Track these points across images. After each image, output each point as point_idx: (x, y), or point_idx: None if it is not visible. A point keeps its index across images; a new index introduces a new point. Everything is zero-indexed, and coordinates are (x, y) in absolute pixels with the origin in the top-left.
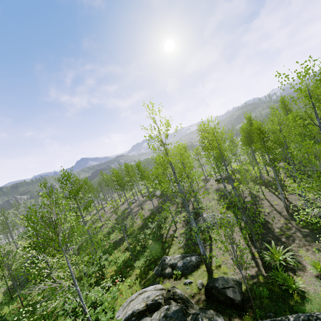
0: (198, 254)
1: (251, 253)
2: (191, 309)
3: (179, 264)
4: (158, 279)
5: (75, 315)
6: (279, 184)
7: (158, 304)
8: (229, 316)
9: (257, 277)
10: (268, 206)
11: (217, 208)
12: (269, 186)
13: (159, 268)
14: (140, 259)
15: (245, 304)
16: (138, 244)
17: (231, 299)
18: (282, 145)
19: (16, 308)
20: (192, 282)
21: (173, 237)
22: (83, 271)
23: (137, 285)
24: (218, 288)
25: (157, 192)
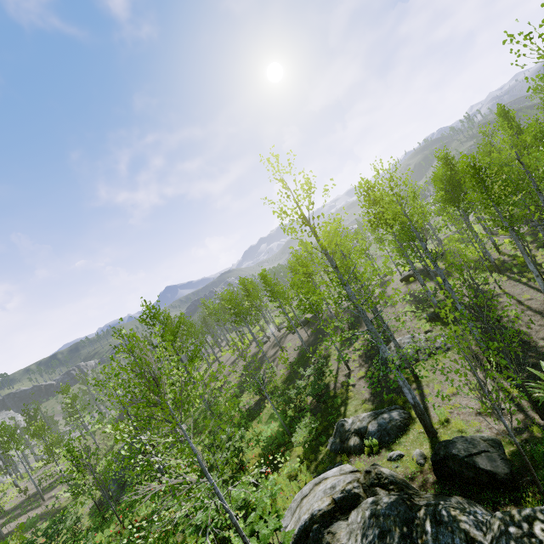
0: (401, 406)
1: (501, 390)
2: (418, 498)
3: (372, 428)
4: (339, 458)
5: (214, 532)
6: (529, 260)
7: (354, 497)
8: (493, 503)
9: (527, 429)
10: (513, 306)
11: (416, 325)
12: (505, 271)
13: (336, 439)
14: (299, 429)
15: (517, 480)
16: (288, 406)
17: (489, 473)
18: (518, 191)
19: (115, 533)
20: (403, 455)
21: (347, 387)
22: (207, 462)
23: (303, 472)
24: (459, 457)
25: (302, 318)
